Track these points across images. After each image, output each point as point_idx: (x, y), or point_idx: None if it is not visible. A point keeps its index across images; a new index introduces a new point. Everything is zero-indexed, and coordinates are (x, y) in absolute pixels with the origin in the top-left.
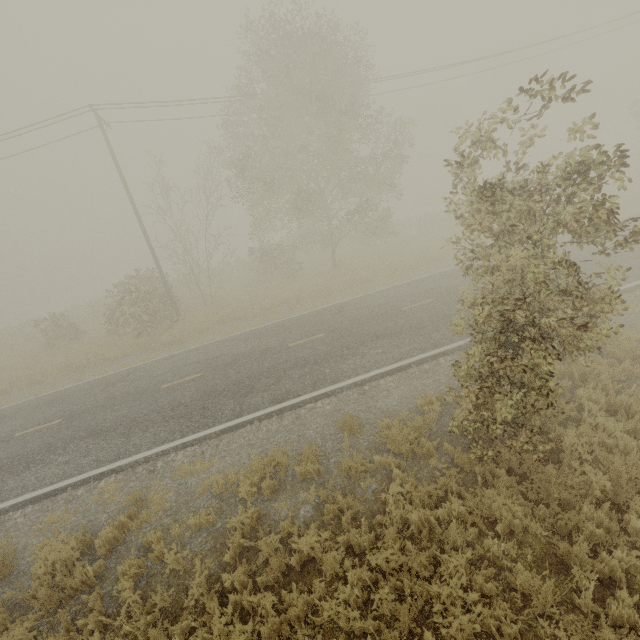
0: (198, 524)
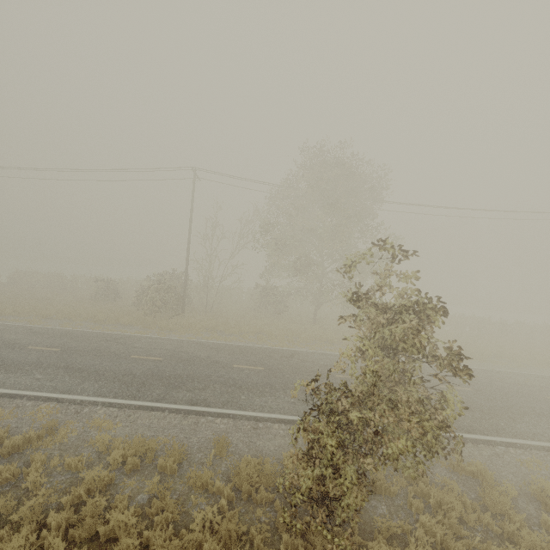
0: (70, 465)
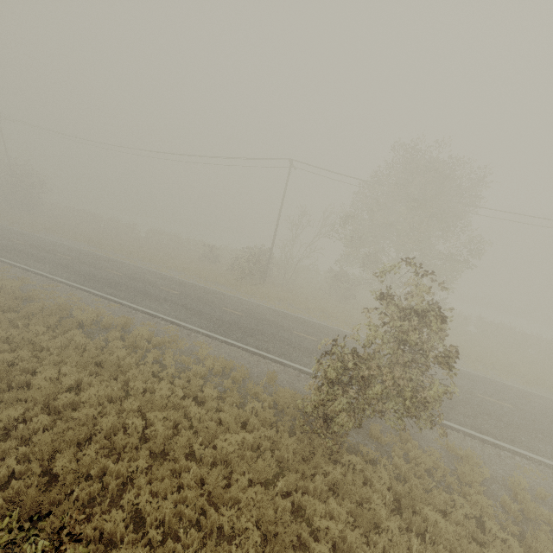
0: (185, 361)
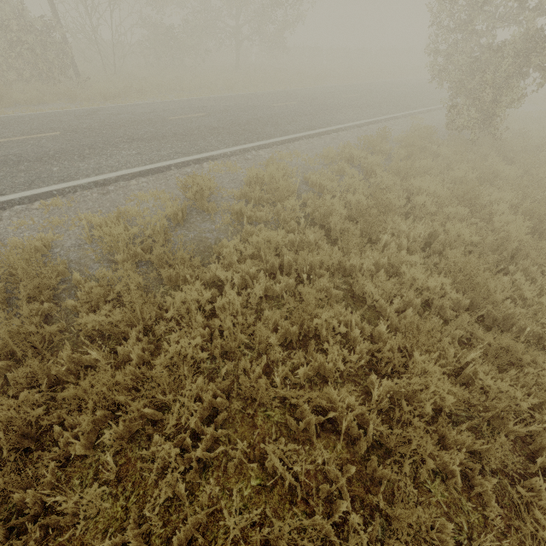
0: (336, 171)
